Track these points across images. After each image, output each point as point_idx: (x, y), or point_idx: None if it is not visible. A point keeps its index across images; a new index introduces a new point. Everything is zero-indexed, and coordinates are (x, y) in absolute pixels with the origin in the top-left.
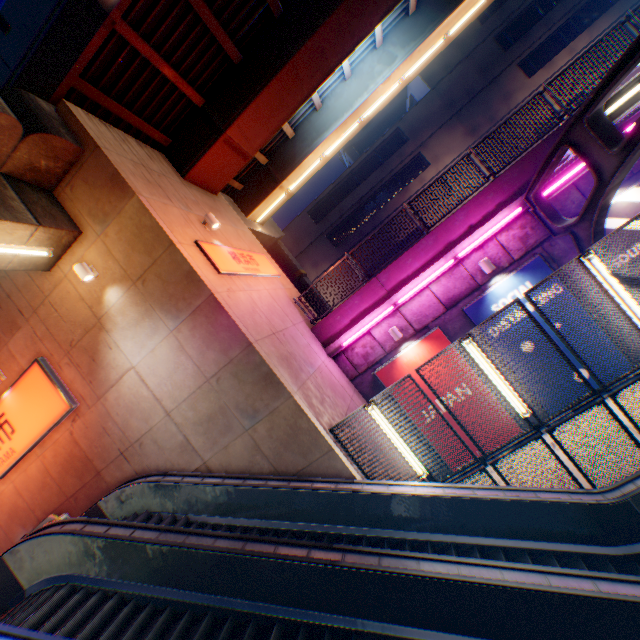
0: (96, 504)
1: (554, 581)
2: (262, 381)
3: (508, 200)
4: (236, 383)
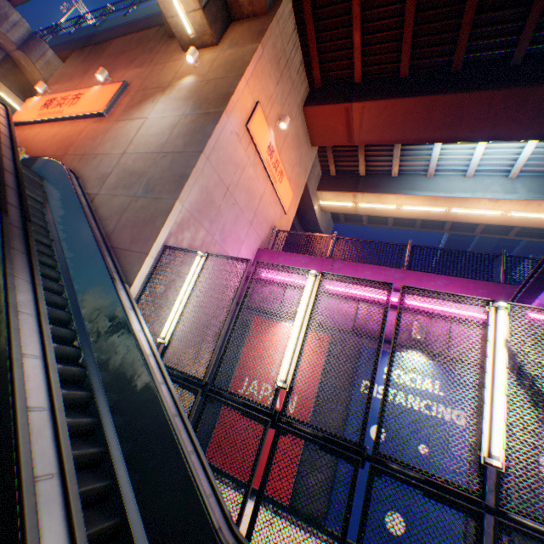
0: (39, 158)
1: (39, 417)
2: (178, 177)
3: None
4: (167, 166)
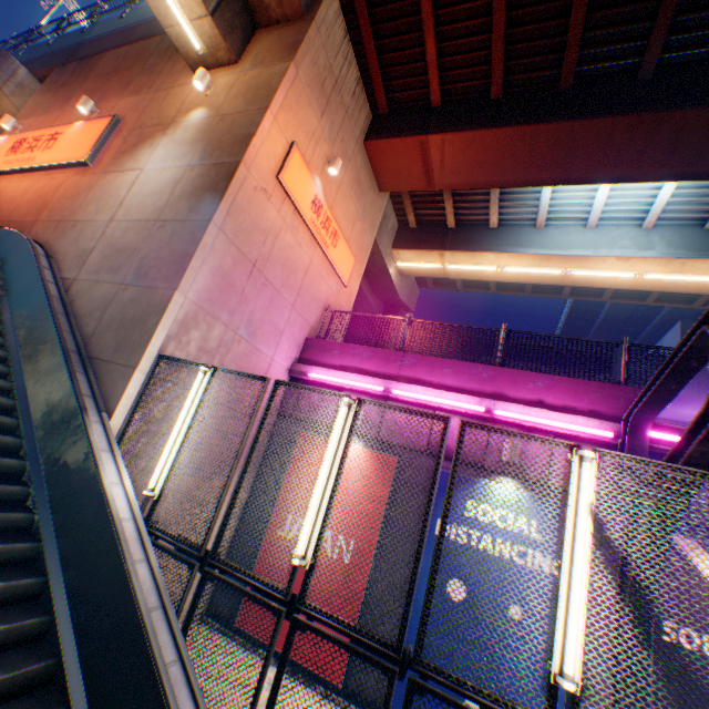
0: None
1: None
2: (179, 257)
3: (610, 418)
4: (166, 241)
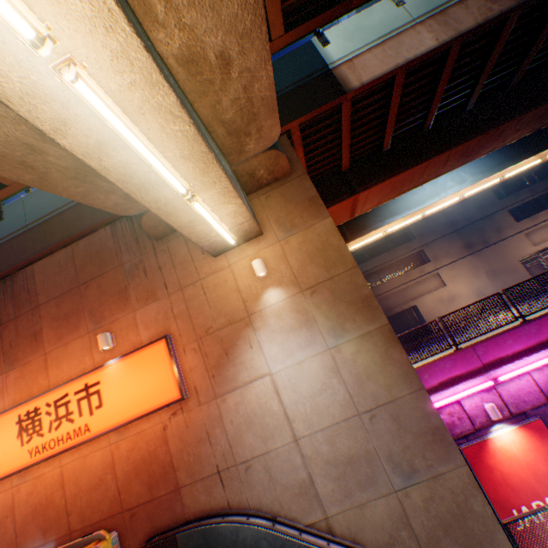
0: (173, 535)
1: None
2: (428, 434)
3: None
4: (393, 427)
